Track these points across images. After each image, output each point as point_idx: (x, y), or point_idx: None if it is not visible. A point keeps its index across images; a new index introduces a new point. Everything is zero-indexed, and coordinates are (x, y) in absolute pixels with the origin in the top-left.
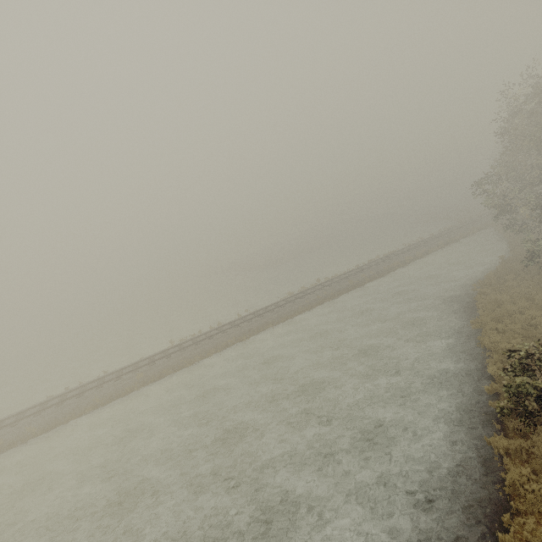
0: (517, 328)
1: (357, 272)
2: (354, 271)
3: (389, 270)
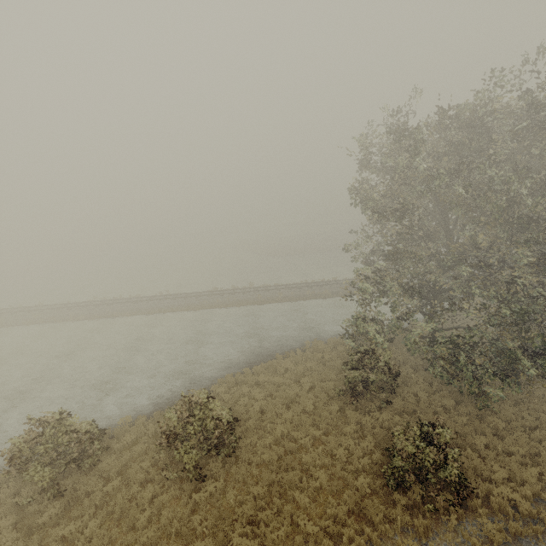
0: (229, 398)
1: (284, 288)
2: (286, 286)
3: (312, 297)
